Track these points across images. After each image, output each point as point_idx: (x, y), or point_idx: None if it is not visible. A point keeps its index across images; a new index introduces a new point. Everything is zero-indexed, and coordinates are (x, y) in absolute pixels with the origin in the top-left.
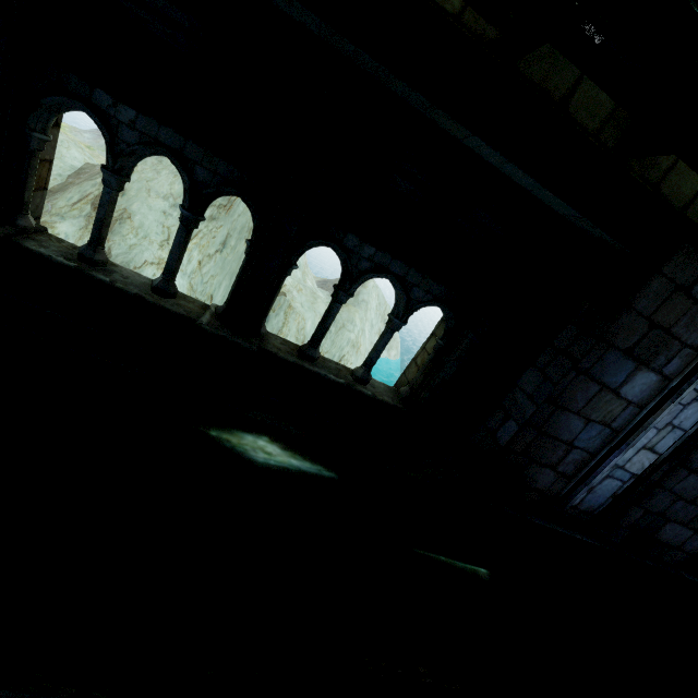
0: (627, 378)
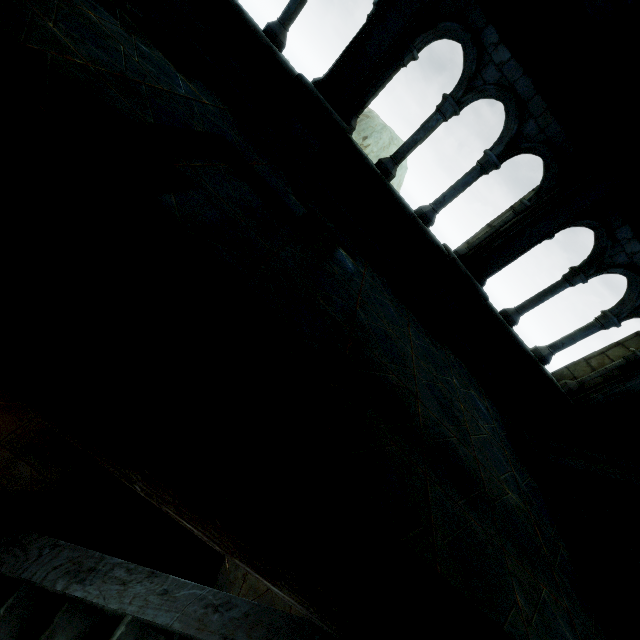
0: None
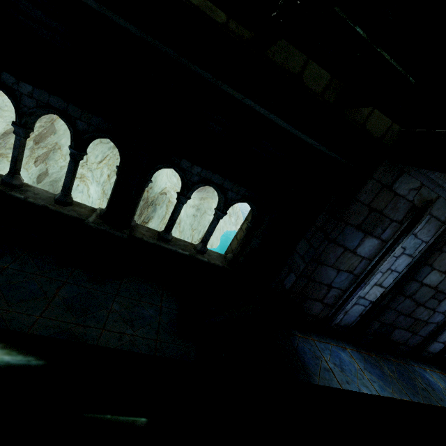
0: (360, 243)
